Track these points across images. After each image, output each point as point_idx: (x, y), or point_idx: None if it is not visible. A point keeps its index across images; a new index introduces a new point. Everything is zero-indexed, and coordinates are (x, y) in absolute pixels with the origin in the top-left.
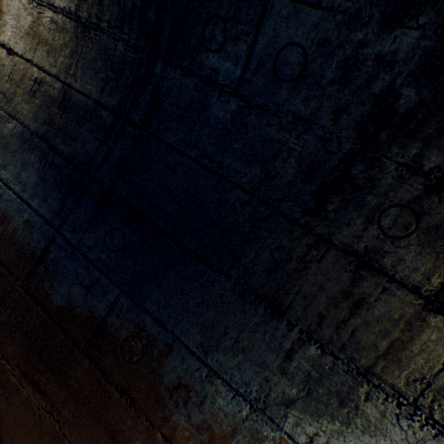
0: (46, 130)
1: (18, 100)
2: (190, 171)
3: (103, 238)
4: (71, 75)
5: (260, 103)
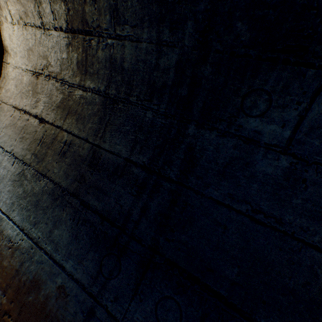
0: (76, 186)
1: (48, 160)
2: (243, 226)
3: (153, 310)
4: (99, 137)
5: (319, 160)
